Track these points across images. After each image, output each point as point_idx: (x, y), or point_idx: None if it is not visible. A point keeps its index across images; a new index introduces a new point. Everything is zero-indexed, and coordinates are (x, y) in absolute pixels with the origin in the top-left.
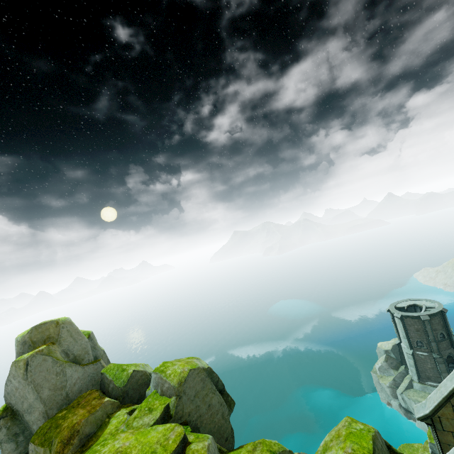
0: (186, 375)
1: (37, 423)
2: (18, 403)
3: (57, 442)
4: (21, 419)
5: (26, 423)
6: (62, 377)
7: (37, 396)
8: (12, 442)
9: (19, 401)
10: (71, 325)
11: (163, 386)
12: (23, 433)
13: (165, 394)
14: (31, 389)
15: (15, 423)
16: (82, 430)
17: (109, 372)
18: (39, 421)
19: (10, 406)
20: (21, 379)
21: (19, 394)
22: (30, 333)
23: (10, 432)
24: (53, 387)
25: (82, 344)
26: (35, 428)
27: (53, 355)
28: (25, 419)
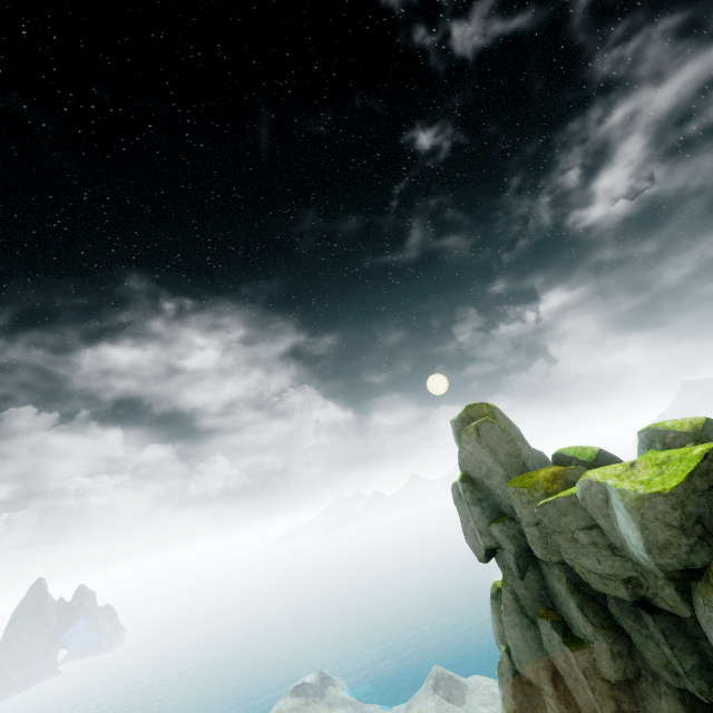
0: (703, 422)
1: (500, 487)
2: (475, 469)
3: (541, 480)
4: (480, 487)
5: (486, 490)
6: (514, 446)
7: (494, 460)
8: (477, 506)
9: (476, 467)
10: (499, 410)
11: (664, 438)
12: (486, 499)
13: (672, 446)
14: (487, 453)
15: (475, 489)
16: (565, 476)
17: (565, 450)
18: (502, 485)
19: (466, 473)
20: (475, 443)
21: (475, 459)
22: (465, 411)
23: (473, 496)
24: (508, 454)
25: (516, 431)
26: (498, 492)
27: (498, 425)
28: (486, 485)
